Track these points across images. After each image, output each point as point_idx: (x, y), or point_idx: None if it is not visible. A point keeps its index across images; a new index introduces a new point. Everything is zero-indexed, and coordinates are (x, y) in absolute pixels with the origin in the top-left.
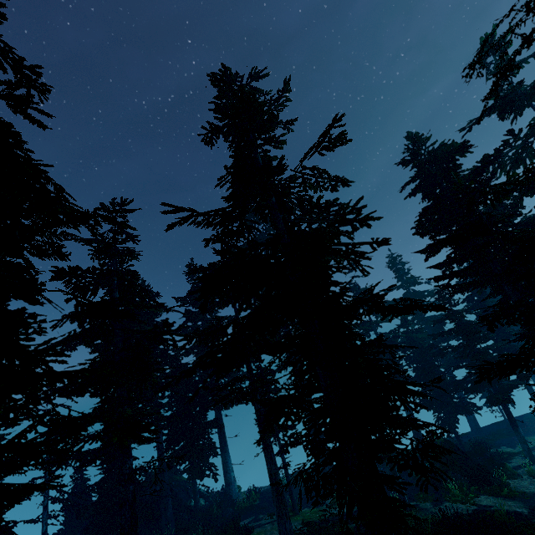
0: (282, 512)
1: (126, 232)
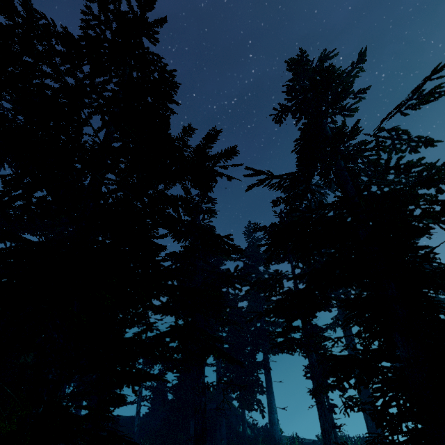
0: None
1: (208, 196)
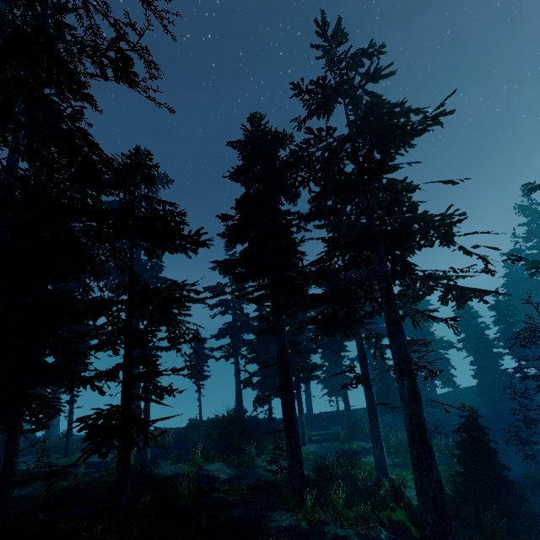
0: (2, 449)
1: None
